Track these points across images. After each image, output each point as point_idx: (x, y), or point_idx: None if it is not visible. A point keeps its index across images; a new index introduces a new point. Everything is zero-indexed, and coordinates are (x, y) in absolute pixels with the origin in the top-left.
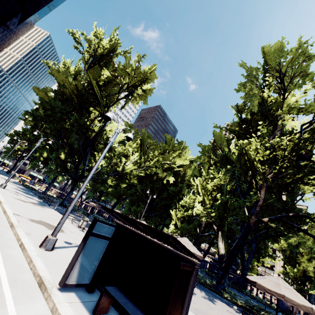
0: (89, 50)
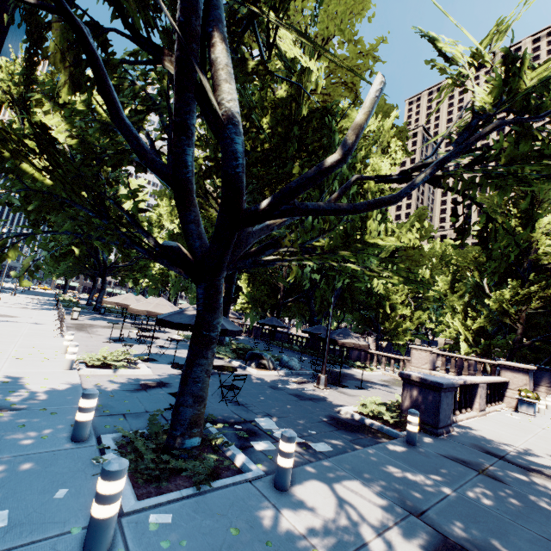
0: None
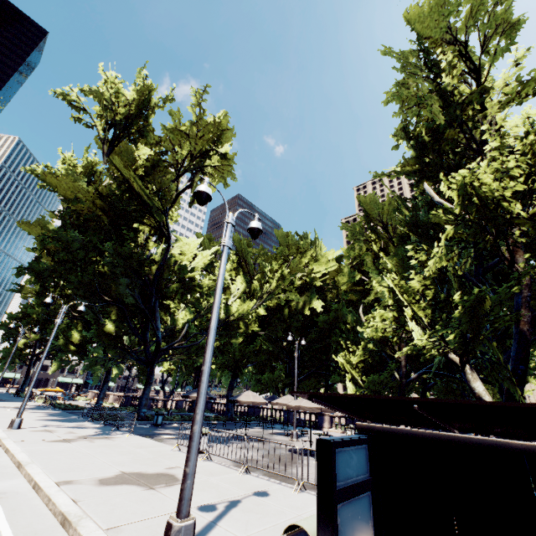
0: (101, 114)
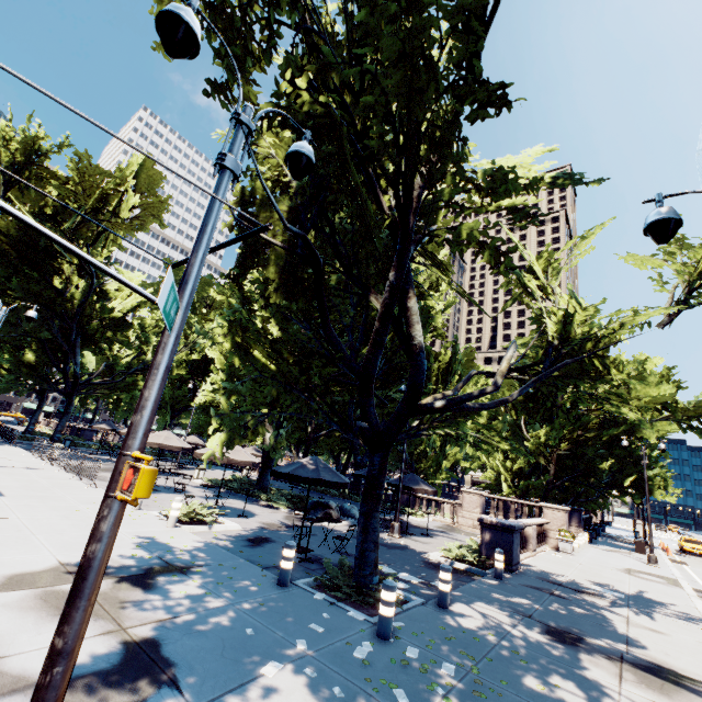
0: None
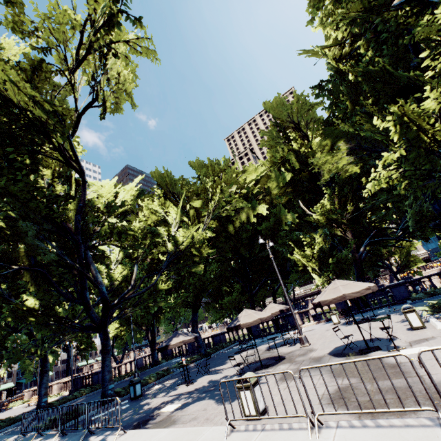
0: None
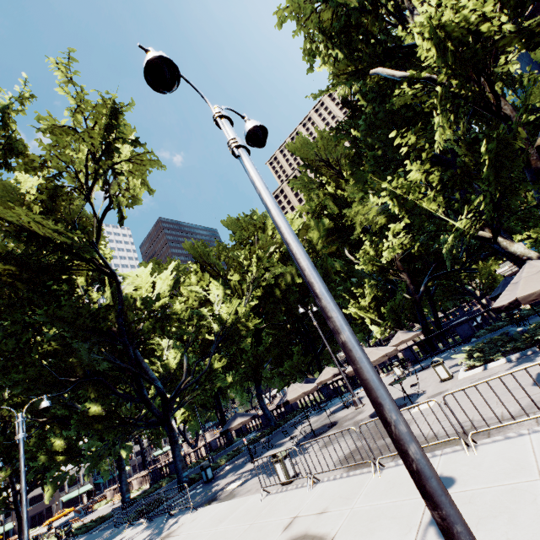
0: None
